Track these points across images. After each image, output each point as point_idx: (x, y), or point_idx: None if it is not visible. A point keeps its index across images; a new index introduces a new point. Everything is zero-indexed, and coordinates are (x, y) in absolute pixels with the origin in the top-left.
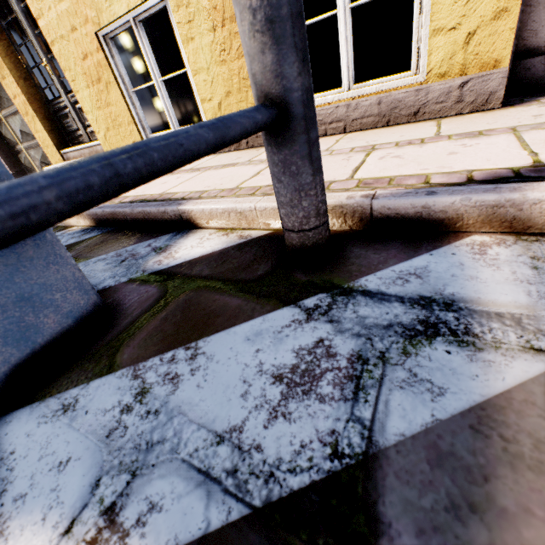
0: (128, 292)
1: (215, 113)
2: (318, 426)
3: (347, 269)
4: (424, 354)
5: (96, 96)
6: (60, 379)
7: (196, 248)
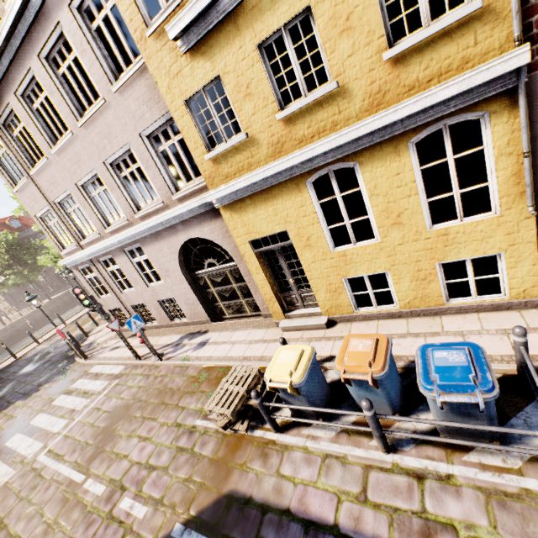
0: None
1: (405, 304)
2: None
3: None
4: None
5: (329, 296)
6: (500, 421)
7: None
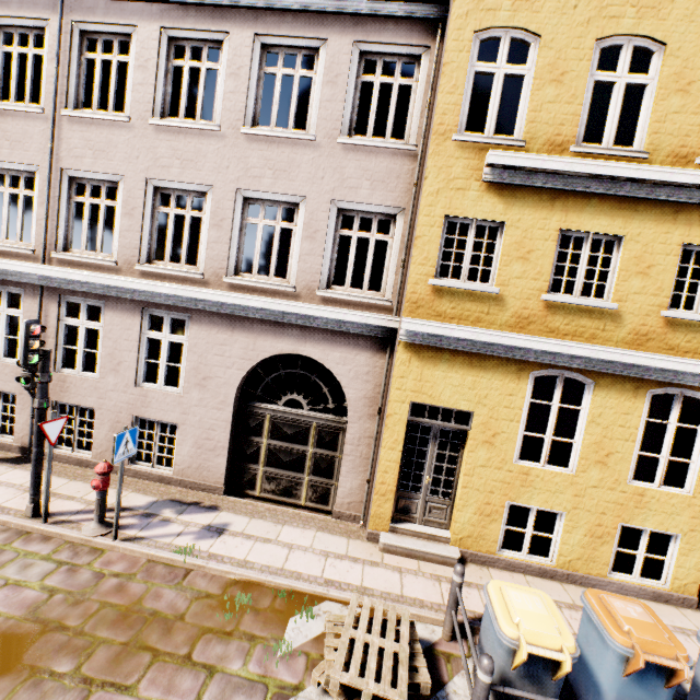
0: None
1: (565, 562)
2: None
3: None
4: None
5: (476, 519)
6: None
7: None
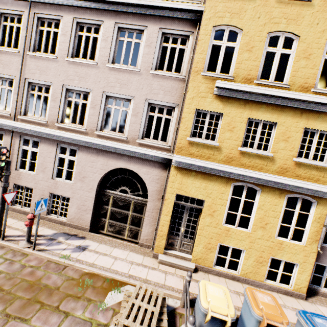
0: None
1: (244, 273)
2: None
3: None
4: None
5: (204, 251)
6: None
7: None
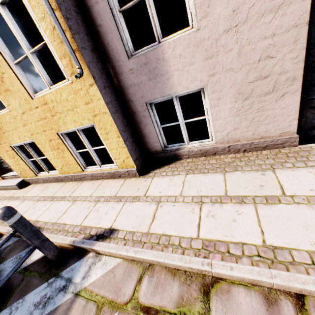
0: (15, 278)
1: (61, 170)
2: (36, 314)
3: (63, 267)
4: (58, 295)
5: (14, 162)
6: None
7: (37, 254)
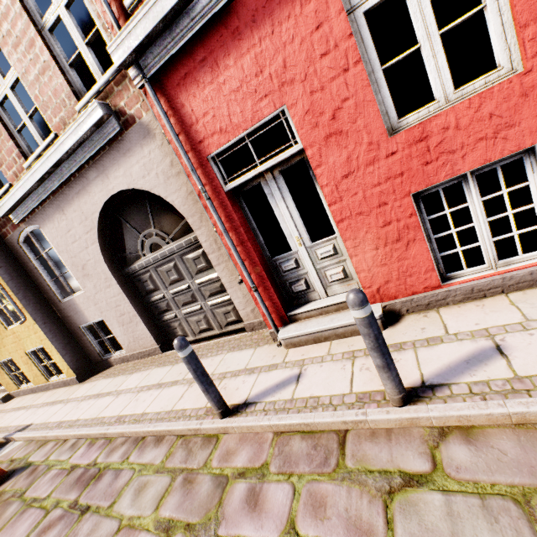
0: None
1: (34, 381)
2: None
3: None
4: None
5: (1, 376)
6: None
7: None
